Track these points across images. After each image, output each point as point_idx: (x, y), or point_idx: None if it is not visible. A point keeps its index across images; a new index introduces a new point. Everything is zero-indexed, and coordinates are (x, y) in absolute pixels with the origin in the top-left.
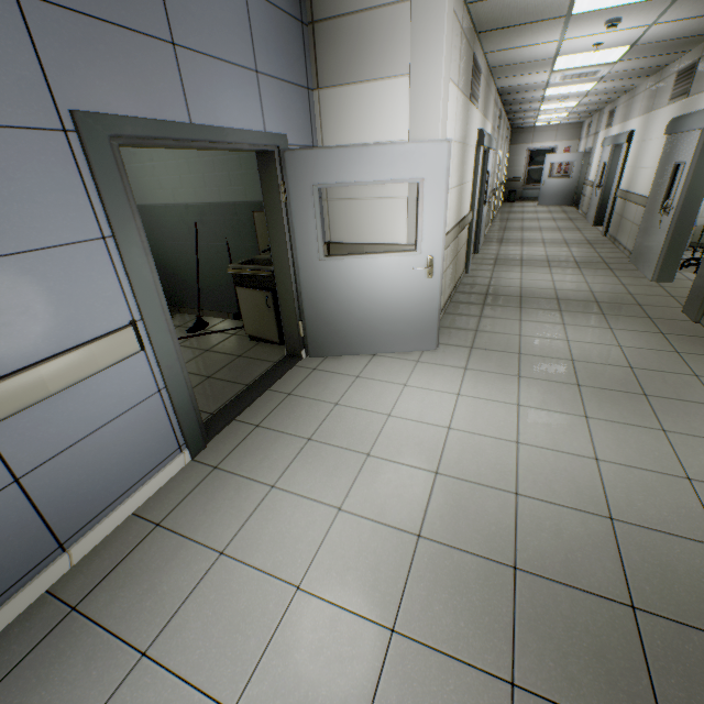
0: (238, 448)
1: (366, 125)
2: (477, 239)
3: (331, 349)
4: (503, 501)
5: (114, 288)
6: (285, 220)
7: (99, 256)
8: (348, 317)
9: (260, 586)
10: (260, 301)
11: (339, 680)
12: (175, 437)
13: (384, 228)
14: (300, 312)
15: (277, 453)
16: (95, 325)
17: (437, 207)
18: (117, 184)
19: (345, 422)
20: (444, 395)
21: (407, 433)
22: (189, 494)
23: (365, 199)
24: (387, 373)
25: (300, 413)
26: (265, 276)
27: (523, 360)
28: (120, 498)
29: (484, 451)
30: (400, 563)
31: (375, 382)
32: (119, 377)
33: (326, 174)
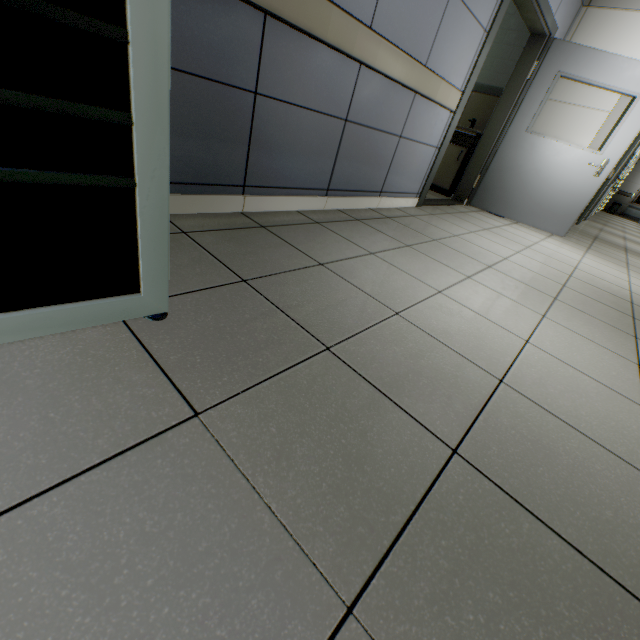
0: (441, 214)
1: (610, 46)
2: (591, 208)
3: (488, 205)
4: (621, 289)
5: (468, 65)
6: (519, 93)
7: (478, 41)
8: (516, 185)
9: (483, 250)
10: (451, 155)
11: (539, 282)
12: (420, 185)
13: (574, 132)
14: (483, 169)
15: (468, 225)
16: (454, 80)
17: (637, 122)
18: (508, 1)
19: (507, 234)
20: (573, 253)
21: (551, 252)
22: (423, 215)
23: (572, 105)
24: (528, 232)
25: (474, 220)
26: (467, 136)
27: (630, 266)
28: (397, 194)
29: (606, 275)
30: (561, 276)
31: (520, 231)
32: (438, 121)
33: (572, 66)
